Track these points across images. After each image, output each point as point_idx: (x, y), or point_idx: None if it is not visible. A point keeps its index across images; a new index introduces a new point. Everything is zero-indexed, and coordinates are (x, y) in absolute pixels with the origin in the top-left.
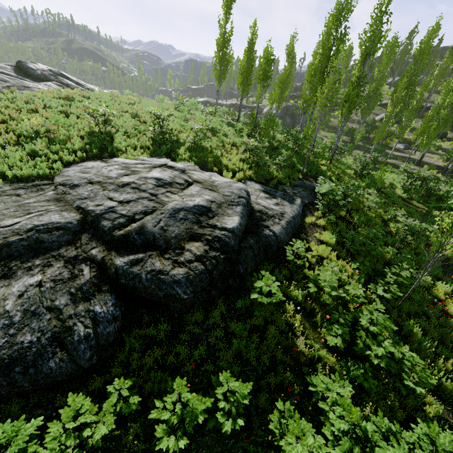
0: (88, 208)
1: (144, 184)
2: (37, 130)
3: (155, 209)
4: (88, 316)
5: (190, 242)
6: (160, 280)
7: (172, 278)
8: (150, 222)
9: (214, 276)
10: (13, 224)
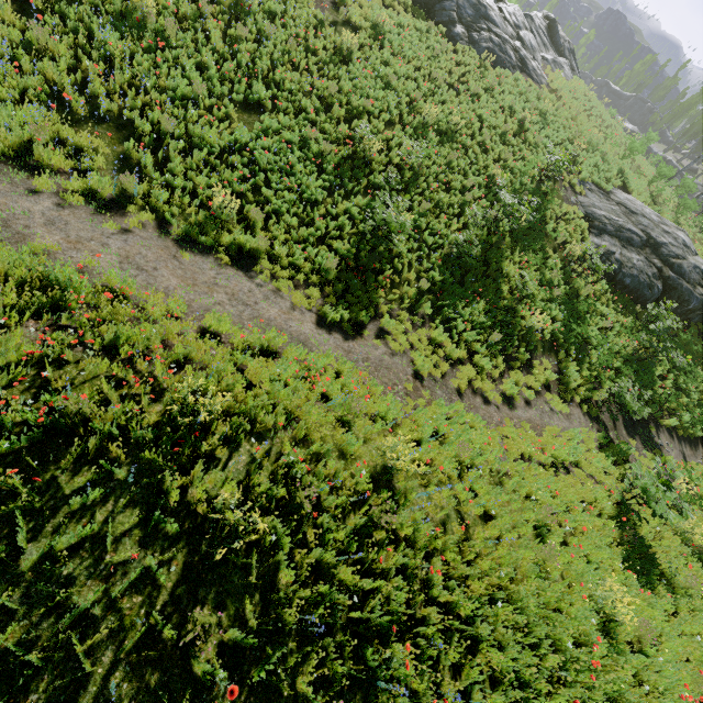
0: (651, 235)
1: (678, 239)
2: (592, 140)
3: (685, 259)
4: (656, 287)
5: (699, 286)
6: (691, 293)
7: (696, 295)
8: (685, 264)
9: (702, 308)
10: (616, 220)
